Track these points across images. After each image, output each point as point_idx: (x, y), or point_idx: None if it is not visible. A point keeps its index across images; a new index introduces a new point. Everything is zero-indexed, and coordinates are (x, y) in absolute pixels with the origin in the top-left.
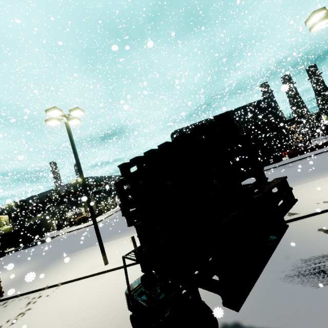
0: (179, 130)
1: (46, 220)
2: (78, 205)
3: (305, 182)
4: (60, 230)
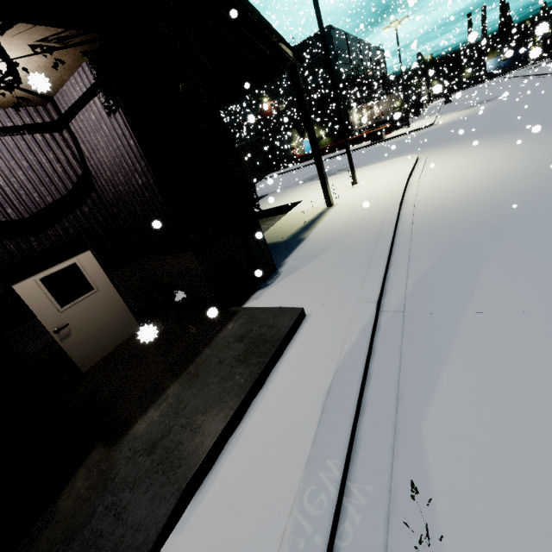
0: None
1: None
2: None
3: None
4: None
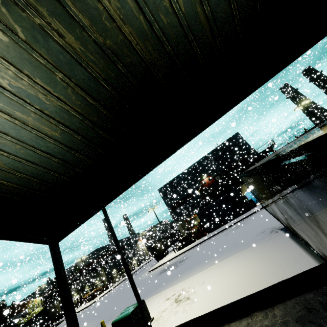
0: (161, 188)
1: (54, 305)
2: (93, 277)
3: (178, 282)
4: (79, 307)
